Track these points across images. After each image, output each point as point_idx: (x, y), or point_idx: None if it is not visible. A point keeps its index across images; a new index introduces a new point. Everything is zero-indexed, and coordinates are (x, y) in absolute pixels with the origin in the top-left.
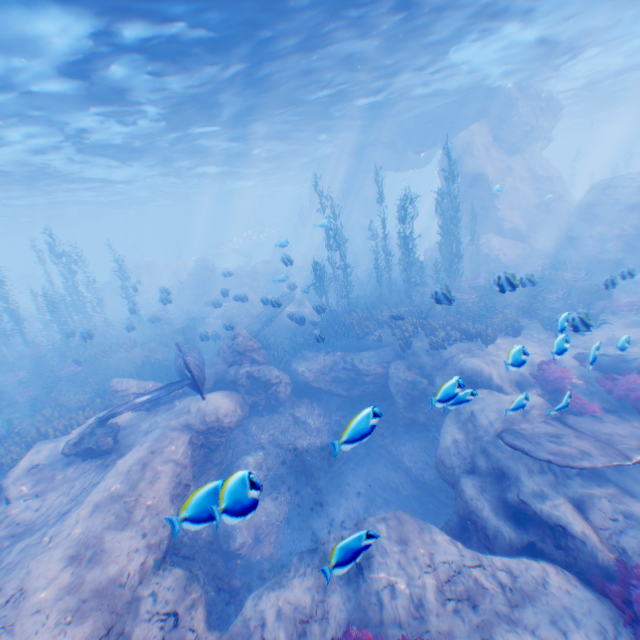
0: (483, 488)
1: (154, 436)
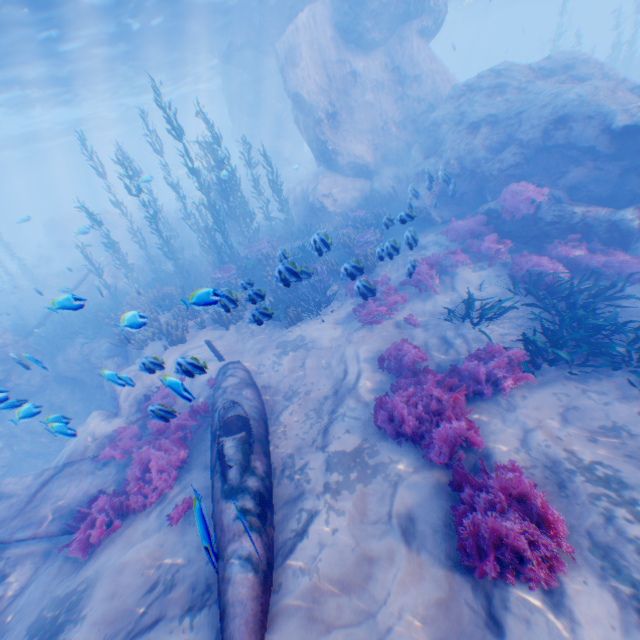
0: None
1: None
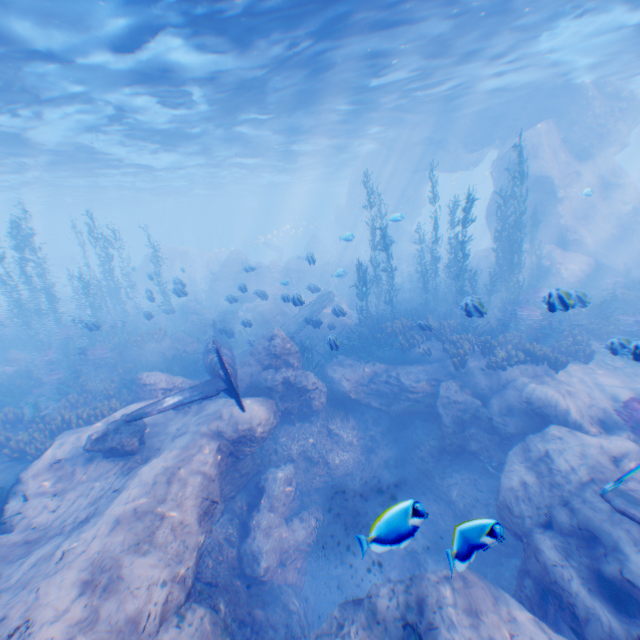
0: (568, 552)
1: (182, 441)
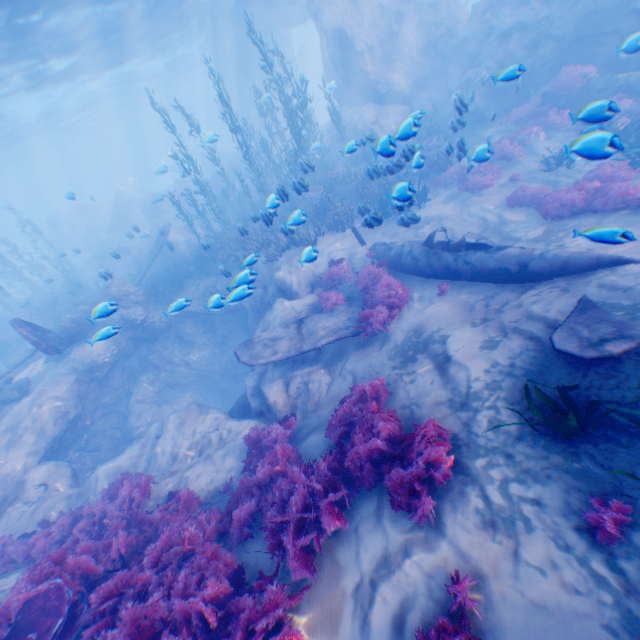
0: (254, 377)
1: (45, 383)
